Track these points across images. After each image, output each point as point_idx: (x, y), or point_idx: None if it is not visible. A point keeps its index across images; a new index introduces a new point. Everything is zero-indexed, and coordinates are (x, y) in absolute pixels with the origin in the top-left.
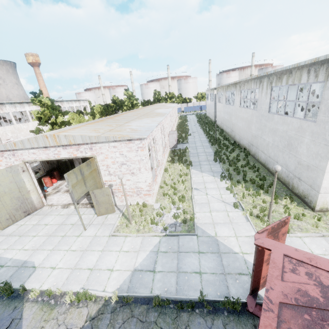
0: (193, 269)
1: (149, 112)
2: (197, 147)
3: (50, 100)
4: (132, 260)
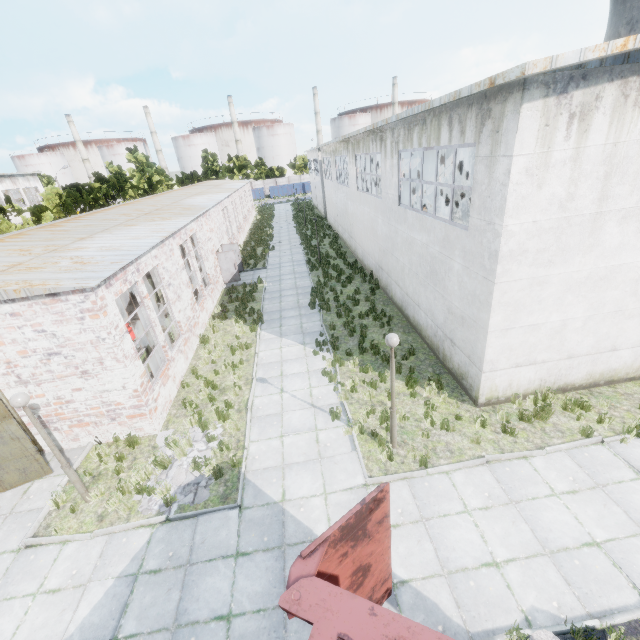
0: (215, 608)
1: (169, 204)
2: (282, 277)
3: None
4: (62, 618)
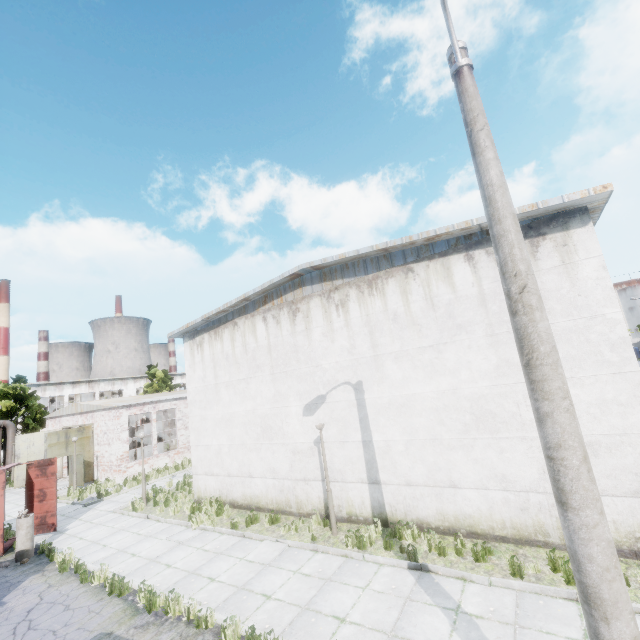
0: None
1: None
2: None
3: (165, 372)
4: None
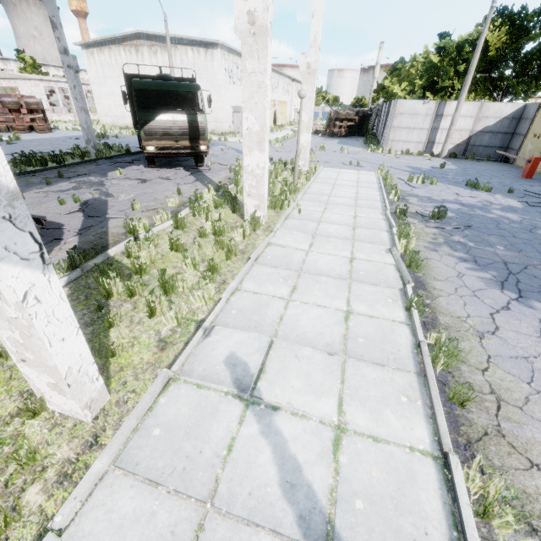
0: None
1: None
2: None
3: (33, 60)
4: None
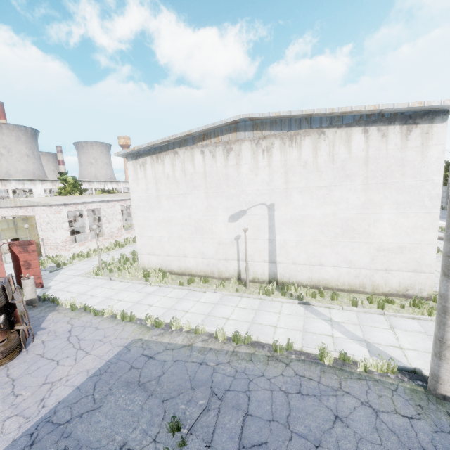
0: None
1: None
2: None
3: (74, 179)
4: None
